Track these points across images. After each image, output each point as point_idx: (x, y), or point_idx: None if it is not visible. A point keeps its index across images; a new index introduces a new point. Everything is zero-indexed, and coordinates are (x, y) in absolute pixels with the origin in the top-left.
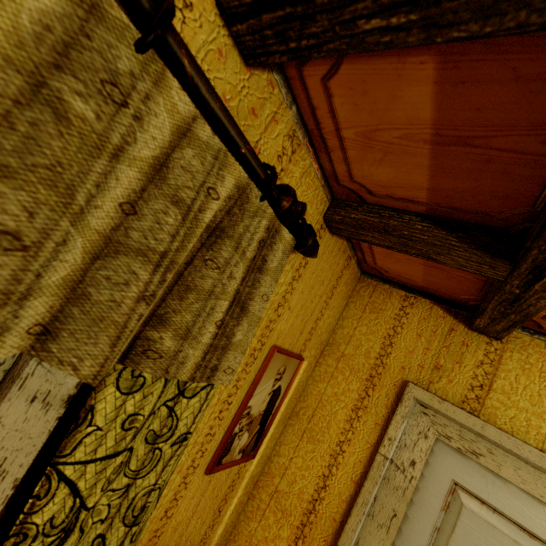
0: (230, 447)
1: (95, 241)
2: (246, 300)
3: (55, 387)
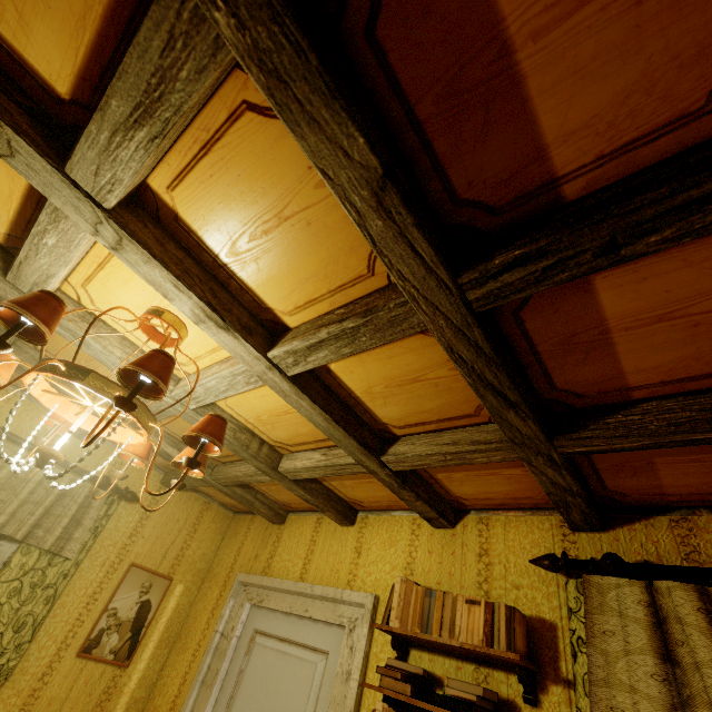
0: (100, 641)
1: (21, 502)
2: (80, 519)
3: (1, 557)
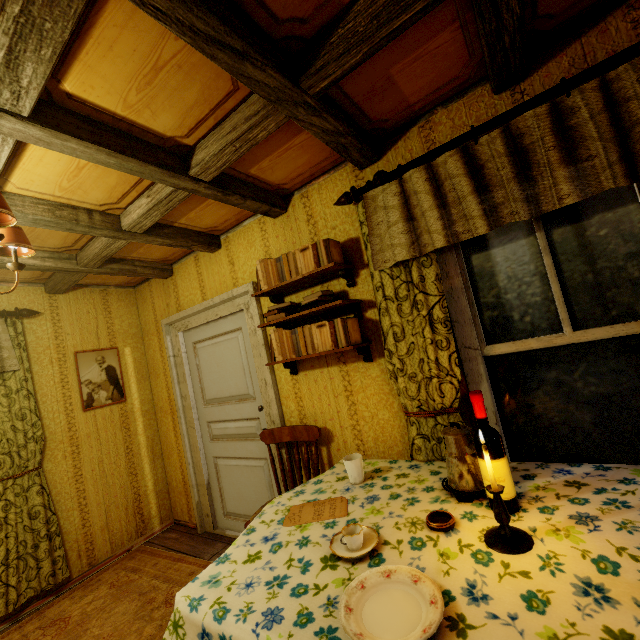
0: (93, 399)
1: None
2: None
3: None
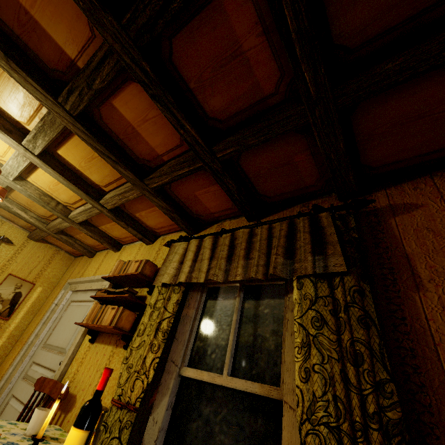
0: None
1: None
2: None
3: None
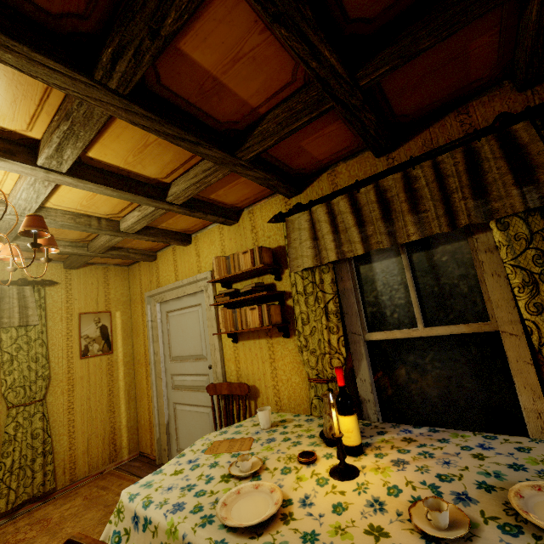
0: (89, 349)
1: None
2: (26, 305)
3: None
